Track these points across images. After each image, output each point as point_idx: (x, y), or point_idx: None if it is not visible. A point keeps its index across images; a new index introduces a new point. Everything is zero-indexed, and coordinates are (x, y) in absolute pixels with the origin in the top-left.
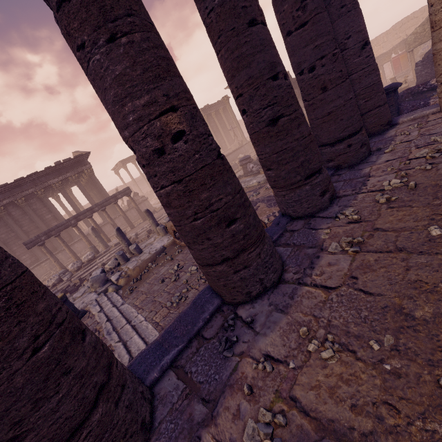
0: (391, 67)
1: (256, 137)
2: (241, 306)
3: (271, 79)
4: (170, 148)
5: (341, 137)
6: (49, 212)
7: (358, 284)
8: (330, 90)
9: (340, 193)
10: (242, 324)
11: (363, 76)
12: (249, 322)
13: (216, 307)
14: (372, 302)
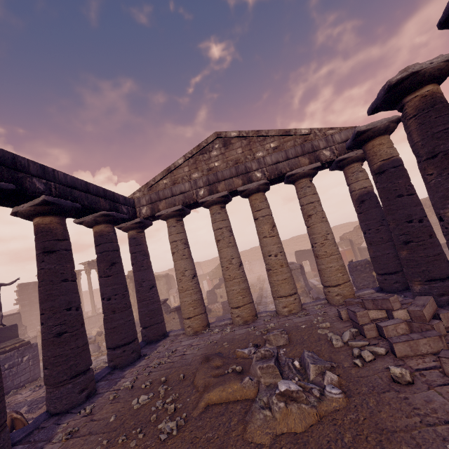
0: (207, 284)
1: (45, 342)
2: None
3: (67, 309)
4: None
5: (120, 344)
6: None
7: None
8: (117, 313)
9: (99, 391)
10: None
11: (150, 303)
12: None
13: None
14: None
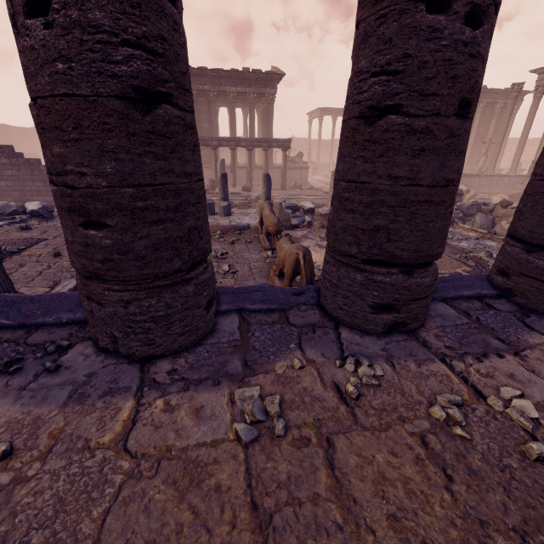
0: None
1: (341, 131)
2: (91, 343)
3: (427, 3)
4: (21, 22)
5: None
6: (209, 121)
7: (136, 485)
8: None
9: (426, 332)
10: (50, 361)
11: None
12: (46, 368)
13: (86, 319)
14: (72, 539)
